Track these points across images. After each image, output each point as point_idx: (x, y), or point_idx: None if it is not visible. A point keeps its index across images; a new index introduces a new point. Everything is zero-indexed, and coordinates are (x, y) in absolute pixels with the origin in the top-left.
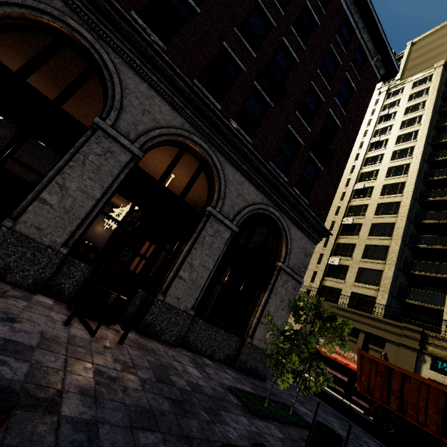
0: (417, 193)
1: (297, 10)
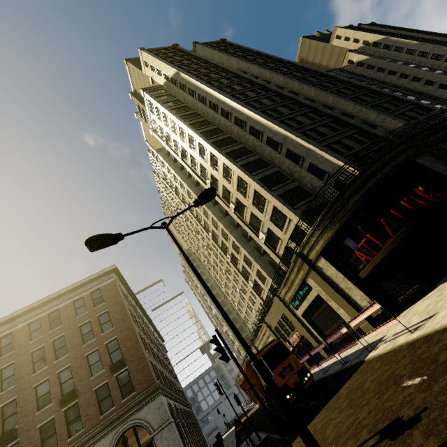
0: (220, 213)
1: (51, 352)
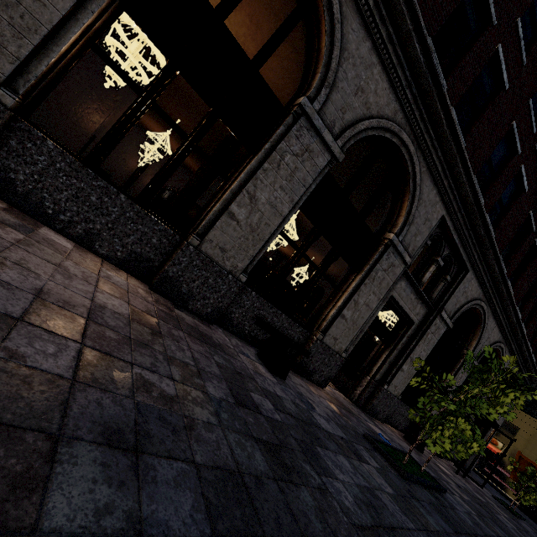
0: None
1: None
